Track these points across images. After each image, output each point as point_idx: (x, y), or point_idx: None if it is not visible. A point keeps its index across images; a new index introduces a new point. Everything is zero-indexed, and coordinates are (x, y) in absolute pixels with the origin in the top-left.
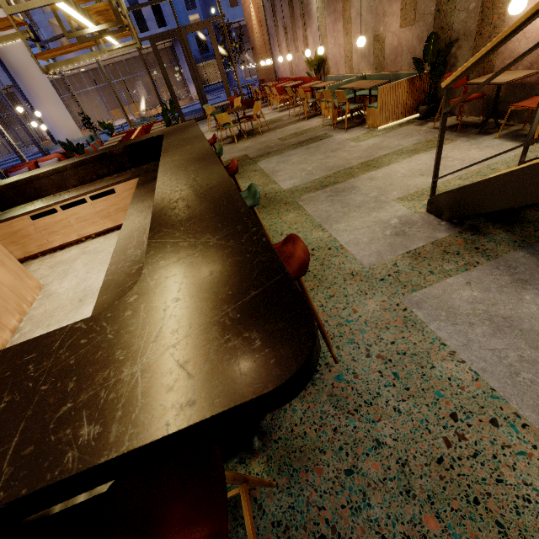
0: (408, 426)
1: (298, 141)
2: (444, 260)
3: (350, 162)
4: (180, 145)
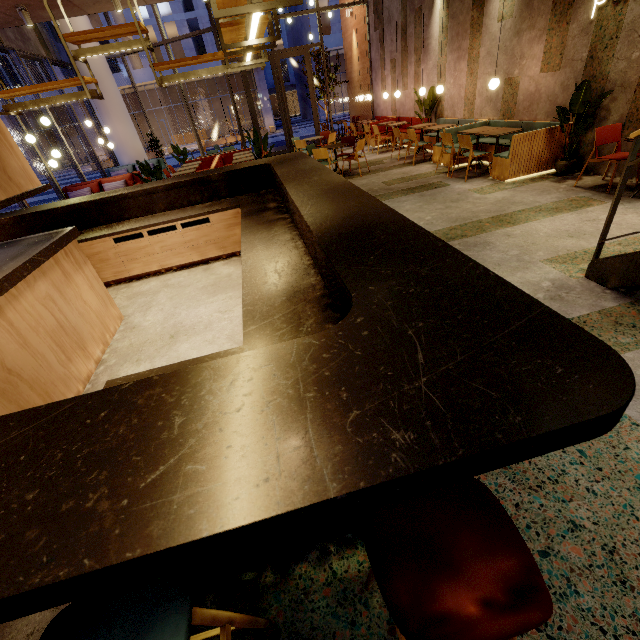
0: (609, 510)
1: (408, 187)
2: (617, 332)
3: (478, 216)
4: (303, 175)
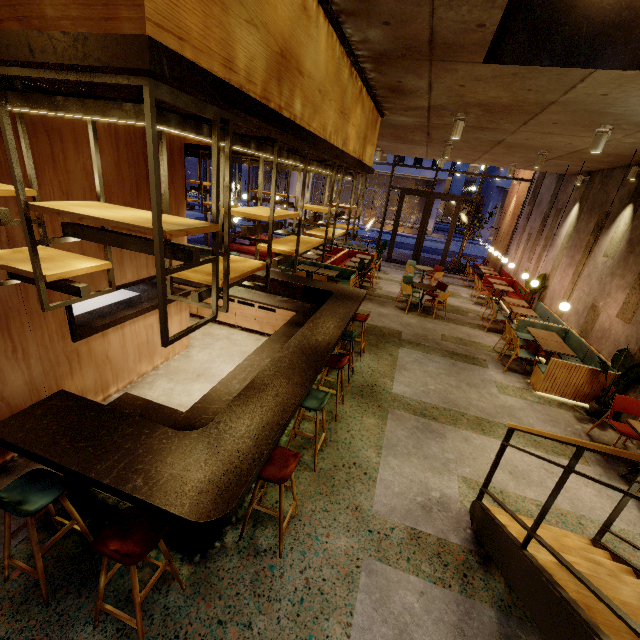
0: (274, 635)
1: (453, 351)
2: (429, 560)
3: (469, 409)
4: (326, 320)
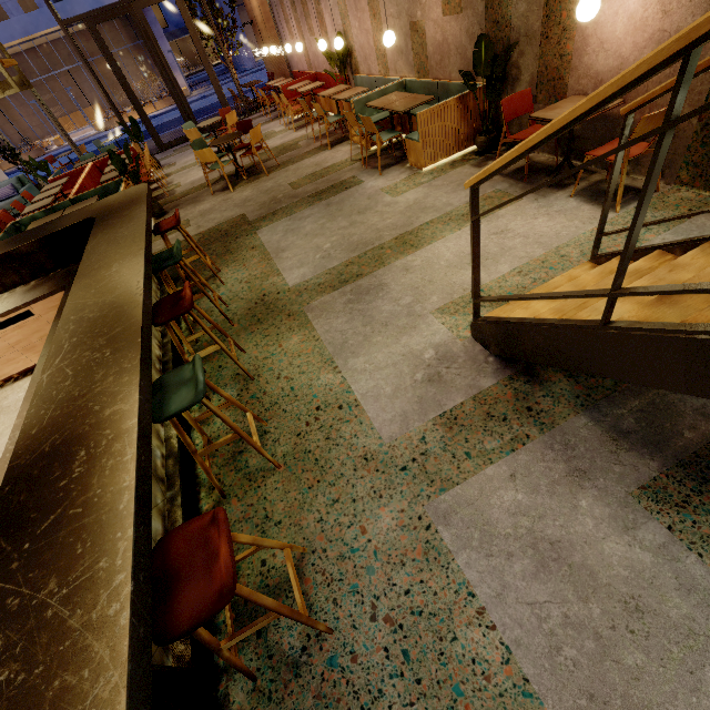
0: None
1: (316, 191)
2: (486, 432)
3: (382, 236)
4: (106, 258)
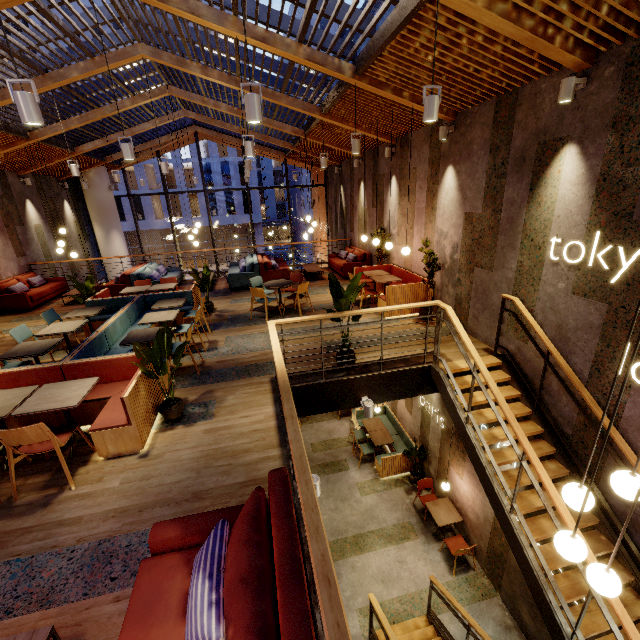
0: None
1: (324, 462)
2: None
3: (348, 530)
4: None
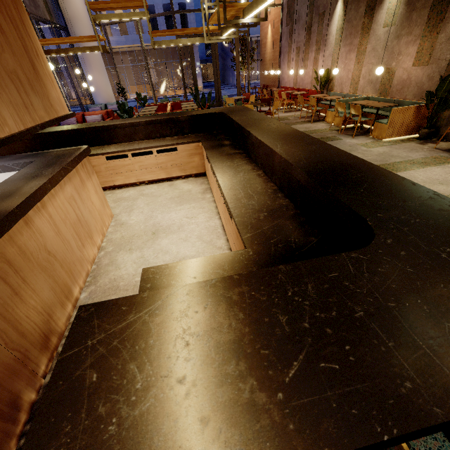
0: None
1: None
2: None
3: None
4: (257, 123)
